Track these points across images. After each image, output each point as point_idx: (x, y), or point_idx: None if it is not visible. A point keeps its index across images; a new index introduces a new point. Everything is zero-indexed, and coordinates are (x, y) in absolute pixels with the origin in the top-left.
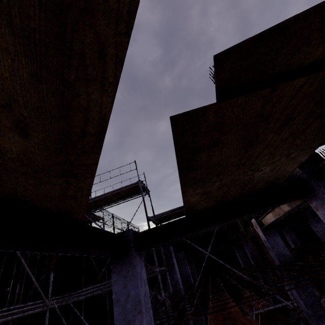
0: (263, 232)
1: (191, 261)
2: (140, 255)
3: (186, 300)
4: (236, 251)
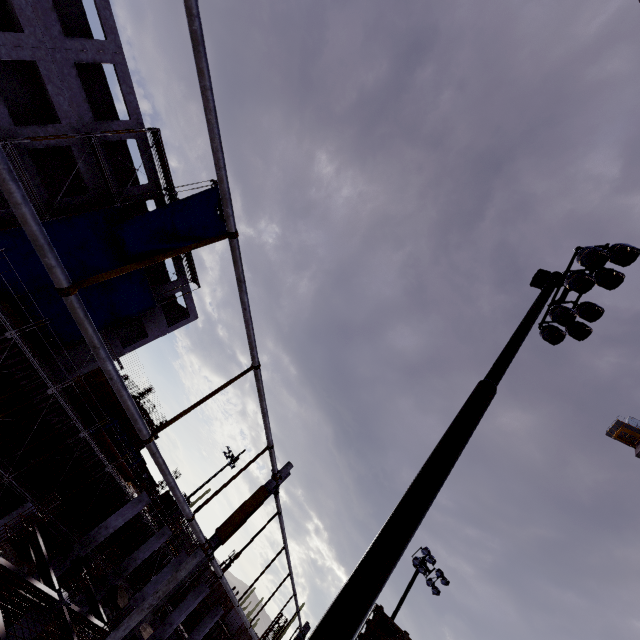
0: None
1: None
2: None
3: None
4: None
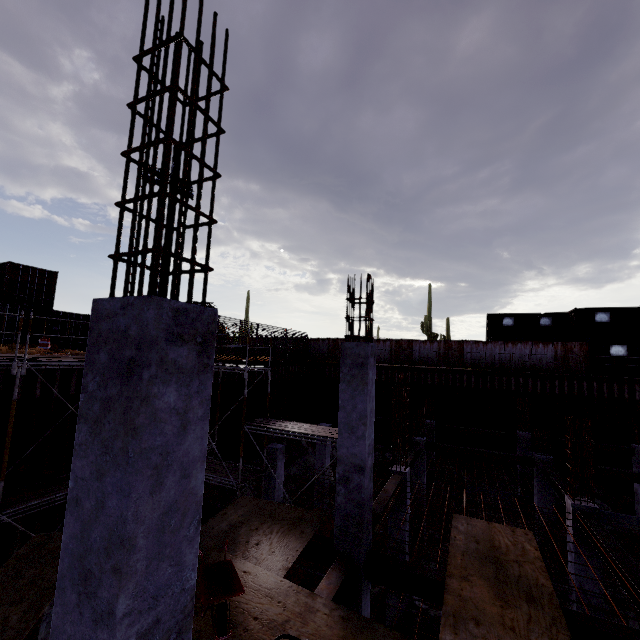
0: None
1: None
2: None
3: None
4: None
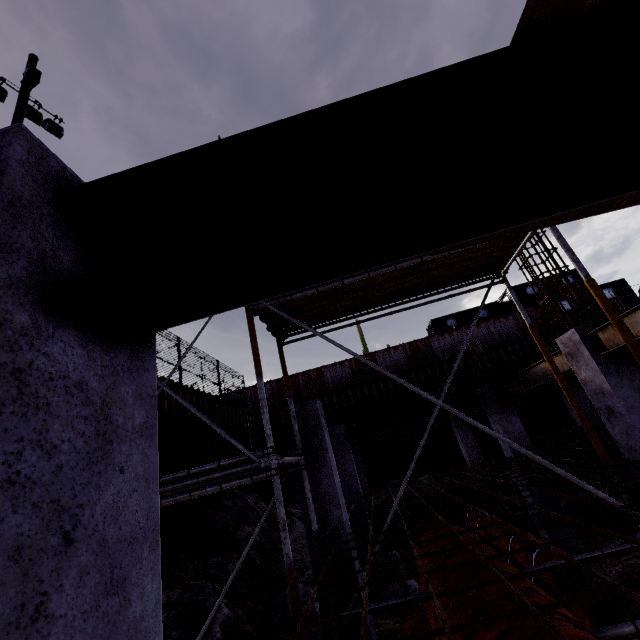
0: (601, 368)
1: (356, 448)
2: (125, 359)
3: (372, 568)
4: (457, 430)
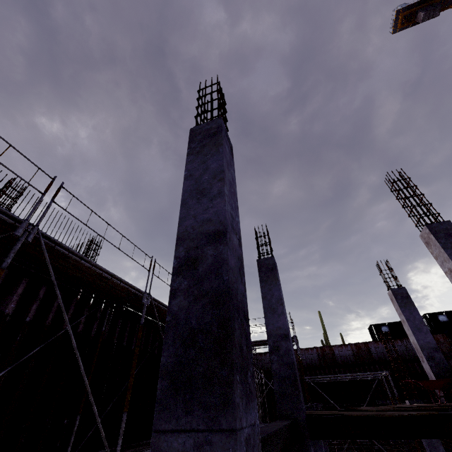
0: None
1: None
2: None
3: None
4: None
